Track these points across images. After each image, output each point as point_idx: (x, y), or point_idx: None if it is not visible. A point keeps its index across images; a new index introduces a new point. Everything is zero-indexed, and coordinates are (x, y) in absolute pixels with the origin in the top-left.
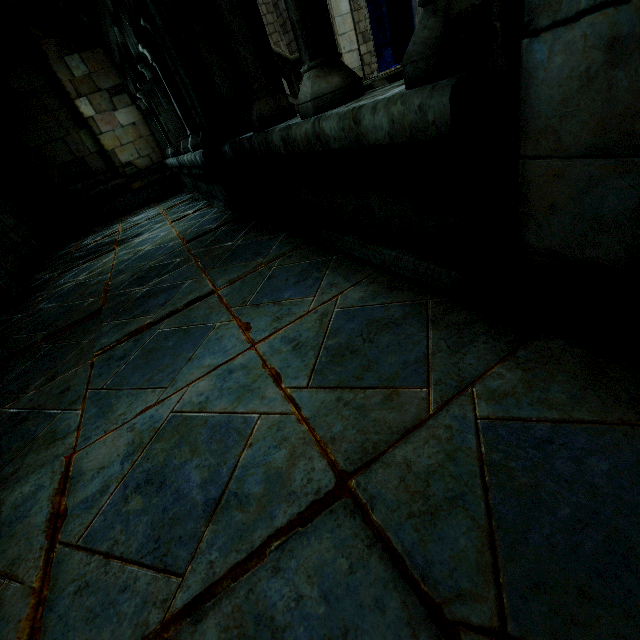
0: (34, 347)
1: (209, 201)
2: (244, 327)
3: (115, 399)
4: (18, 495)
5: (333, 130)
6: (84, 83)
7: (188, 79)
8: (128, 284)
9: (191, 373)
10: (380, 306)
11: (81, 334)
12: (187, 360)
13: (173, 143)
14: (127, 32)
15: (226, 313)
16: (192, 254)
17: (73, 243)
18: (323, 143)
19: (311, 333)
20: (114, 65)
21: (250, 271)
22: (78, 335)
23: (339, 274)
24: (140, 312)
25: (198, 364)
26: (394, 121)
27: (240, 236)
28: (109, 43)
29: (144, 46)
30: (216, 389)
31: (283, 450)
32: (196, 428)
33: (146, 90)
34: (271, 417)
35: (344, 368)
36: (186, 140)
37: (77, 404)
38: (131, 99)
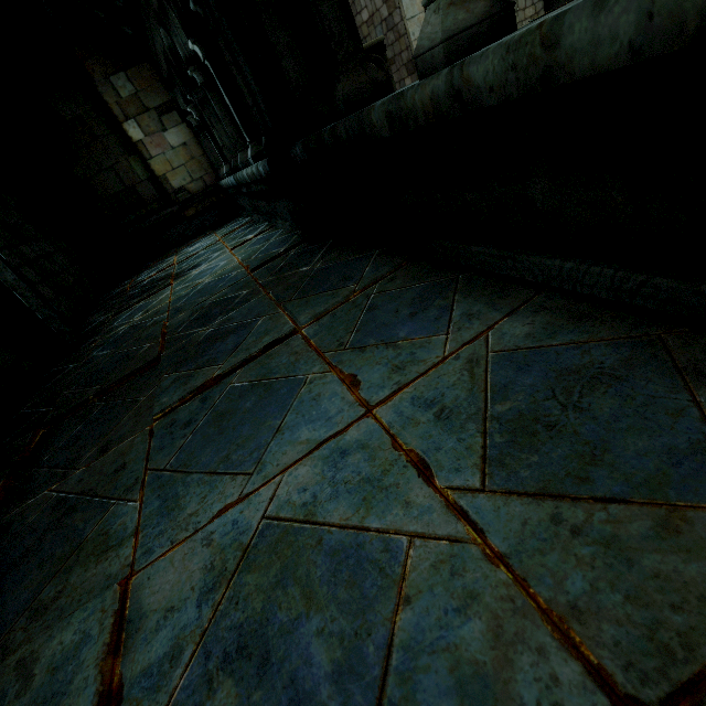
0: (86, 405)
1: (272, 222)
2: (349, 381)
3: (182, 488)
4: (56, 647)
5: (490, 74)
6: (131, 104)
7: (249, 67)
8: (188, 324)
9: (283, 452)
10: (570, 347)
11: (137, 389)
12: (274, 431)
13: (229, 159)
14: (174, 31)
15: (318, 360)
16: (260, 284)
17: (127, 280)
18: (465, 103)
19: (460, 392)
20: (161, 80)
21: (341, 302)
22: (134, 390)
23: (477, 300)
24: (205, 360)
25: (291, 438)
26: (653, 13)
27: (317, 258)
28: (155, 54)
29: (194, 41)
30: (326, 482)
31: (475, 621)
32: (306, 552)
33: (197, 100)
34: (432, 544)
35: (543, 457)
36: (244, 152)
37: (134, 492)
38: (181, 117)
